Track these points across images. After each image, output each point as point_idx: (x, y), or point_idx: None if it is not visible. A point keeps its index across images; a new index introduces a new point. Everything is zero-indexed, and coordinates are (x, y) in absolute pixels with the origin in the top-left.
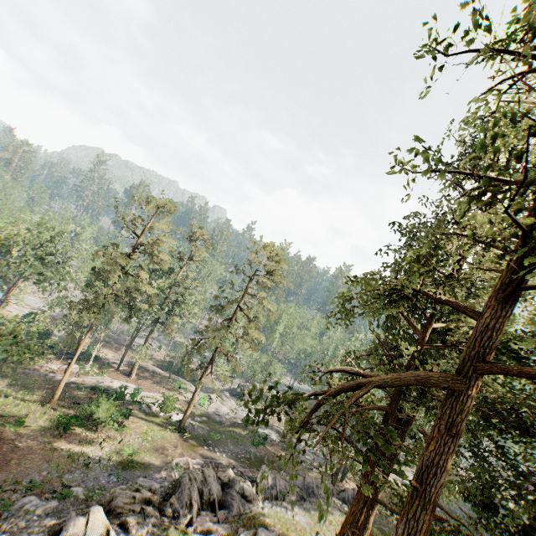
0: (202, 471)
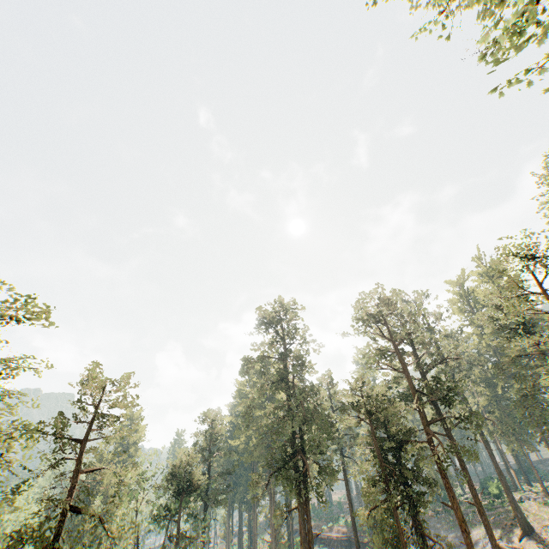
0: None
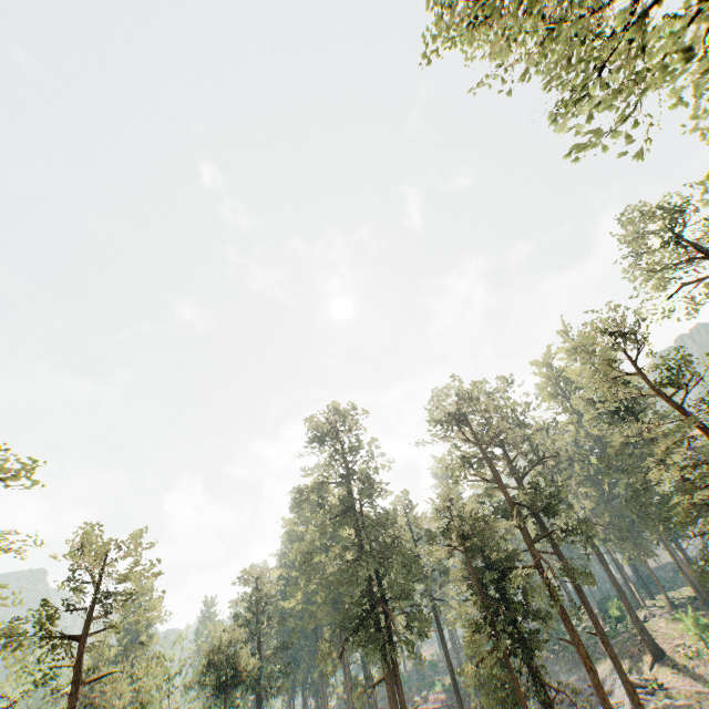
0: None
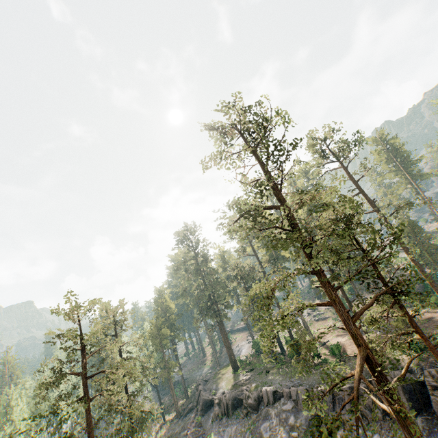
0: (225, 396)
